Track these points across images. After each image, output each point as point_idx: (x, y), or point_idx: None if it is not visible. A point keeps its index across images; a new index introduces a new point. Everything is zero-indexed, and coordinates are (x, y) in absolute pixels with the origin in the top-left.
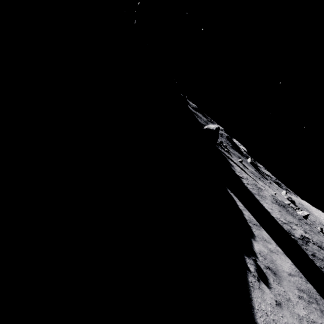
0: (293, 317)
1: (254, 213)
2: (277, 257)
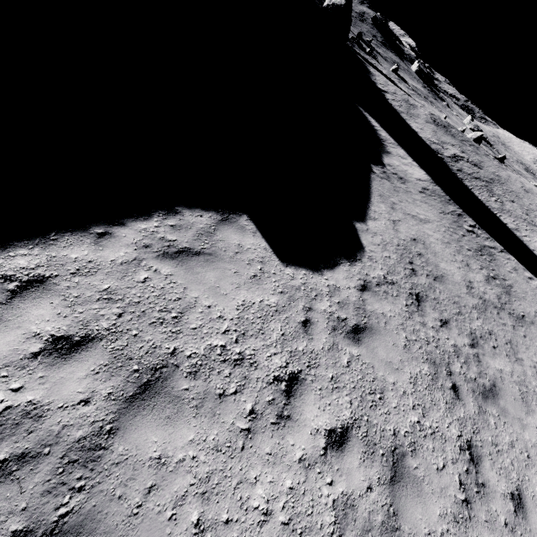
0: (407, 198)
1: (393, 134)
2: (409, 169)
